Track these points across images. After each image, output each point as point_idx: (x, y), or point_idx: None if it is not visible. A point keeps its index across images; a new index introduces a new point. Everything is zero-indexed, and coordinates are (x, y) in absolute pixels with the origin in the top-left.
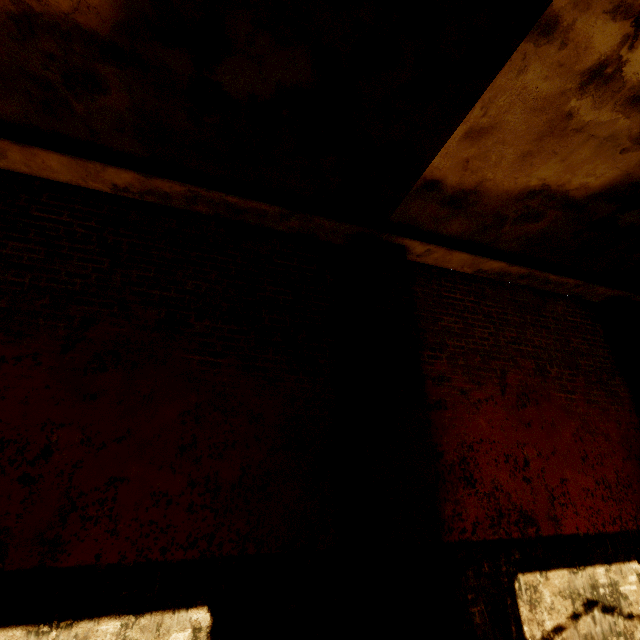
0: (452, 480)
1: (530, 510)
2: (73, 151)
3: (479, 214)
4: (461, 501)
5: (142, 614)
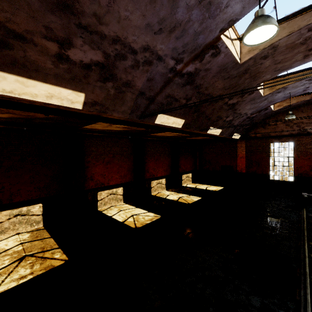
0: (88, 180)
1: (104, 182)
2: None
3: (98, 130)
4: (90, 183)
5: (30, 206)
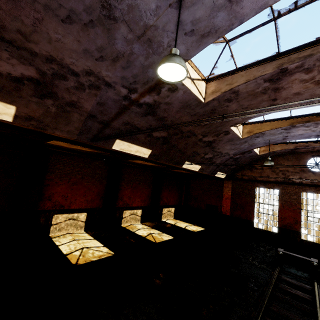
0: (45, 199)
1: (64, 205)
2: None
3: (67, 147)
4: (46, 203)
5: None
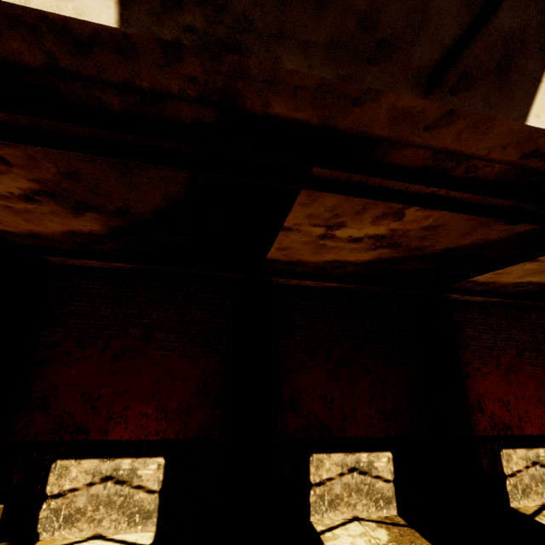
0: (473, 410)
1: (509, 423)
2: (317, 279)
3: (492, 286)
4: (477, 419)
5: (372, 452)
